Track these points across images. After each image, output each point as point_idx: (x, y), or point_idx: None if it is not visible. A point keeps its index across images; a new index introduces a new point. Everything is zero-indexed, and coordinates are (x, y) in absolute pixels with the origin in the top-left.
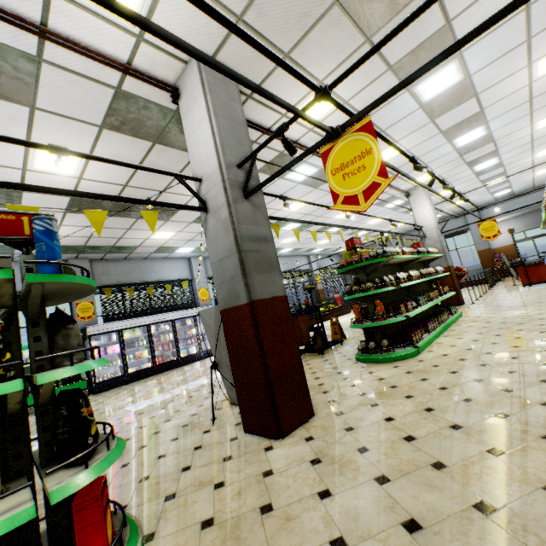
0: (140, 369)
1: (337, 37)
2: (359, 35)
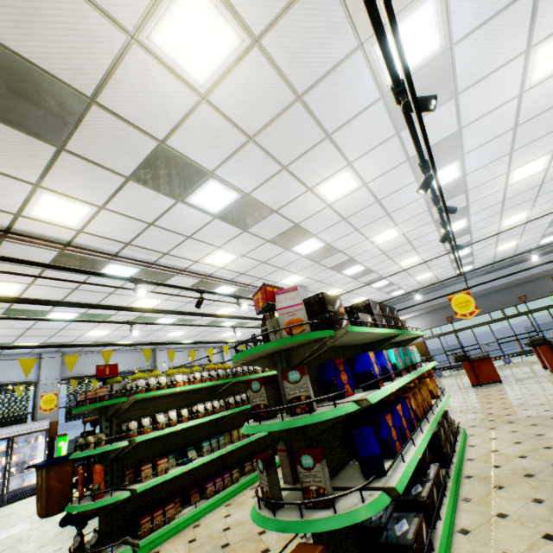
0: None
1: (8, 141)
2: (42, 142)
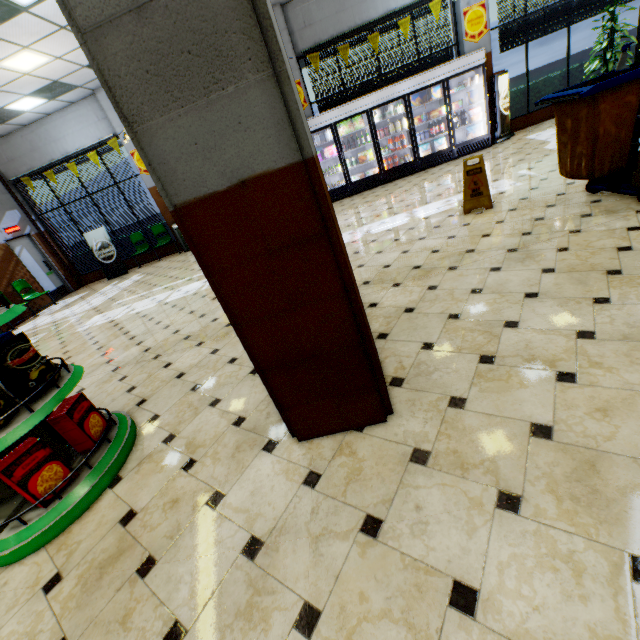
0: (364, 178)
1: None
2: None
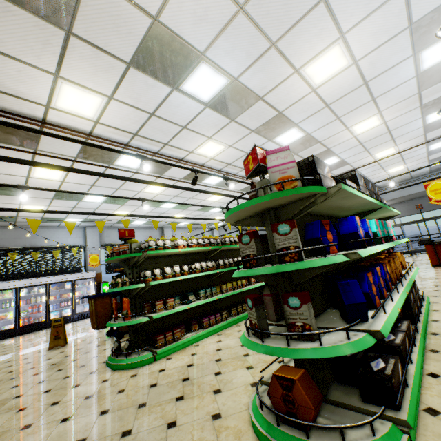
0: None
1: (25, 27)
2: (52, 26)
